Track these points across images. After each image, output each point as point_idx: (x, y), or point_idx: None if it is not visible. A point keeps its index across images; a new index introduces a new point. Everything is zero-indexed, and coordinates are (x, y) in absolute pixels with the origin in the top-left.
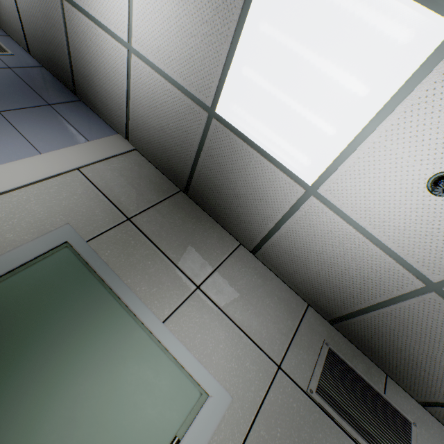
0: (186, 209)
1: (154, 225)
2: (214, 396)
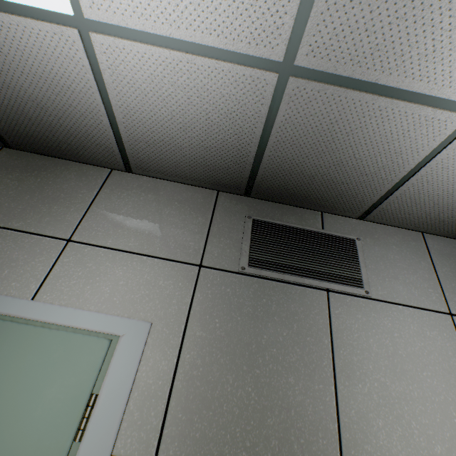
0: (19, 166)
1: None
2: (127, 333)
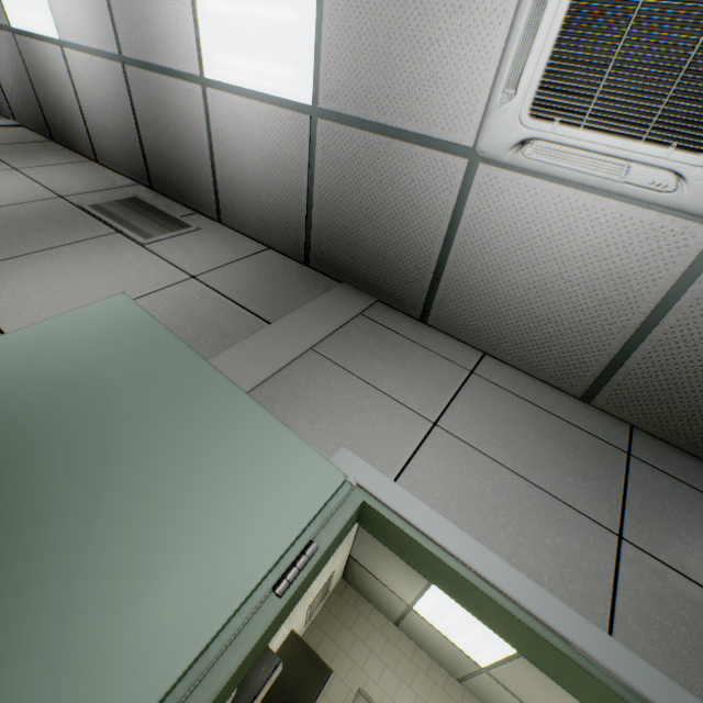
0: (47, 147)
1: (2, 150)
2: None
